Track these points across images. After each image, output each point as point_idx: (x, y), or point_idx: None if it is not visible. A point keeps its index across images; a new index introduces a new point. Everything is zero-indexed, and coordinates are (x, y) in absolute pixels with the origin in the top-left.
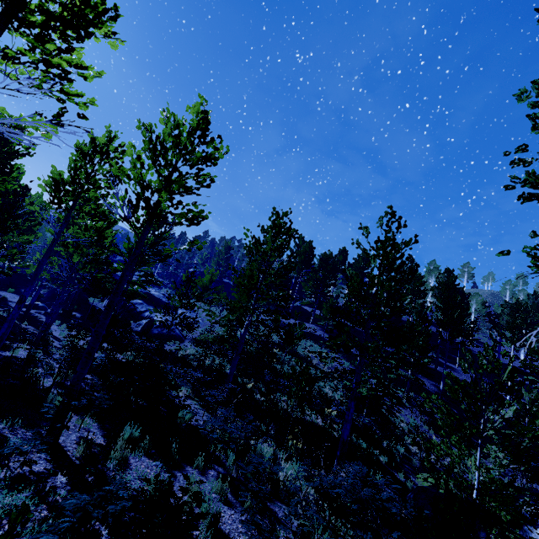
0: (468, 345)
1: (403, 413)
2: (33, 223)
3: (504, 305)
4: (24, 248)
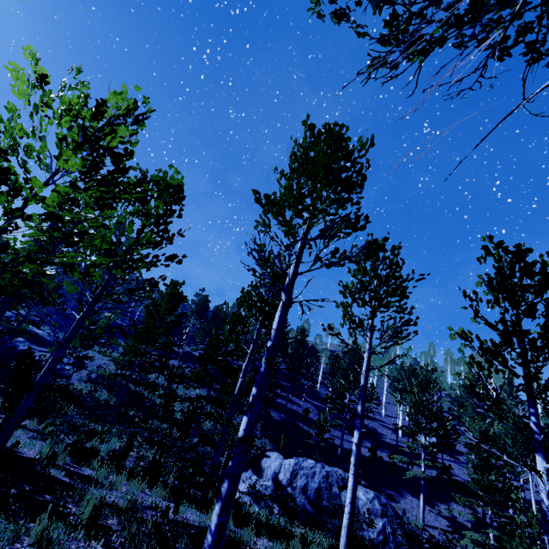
0: (311, 387)
1: None
2: None
3: (329, 357)
4: None
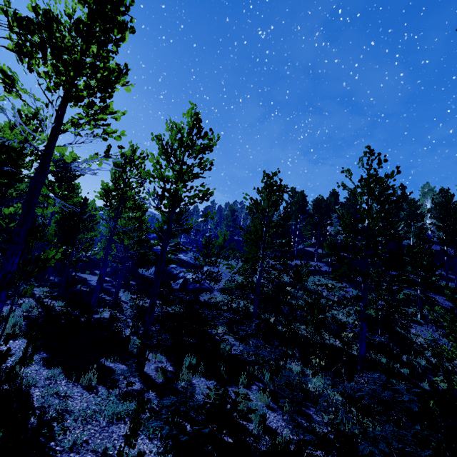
0: None
1: (419, 329)
2: (94, 222)
3: None
4: (93, 241)
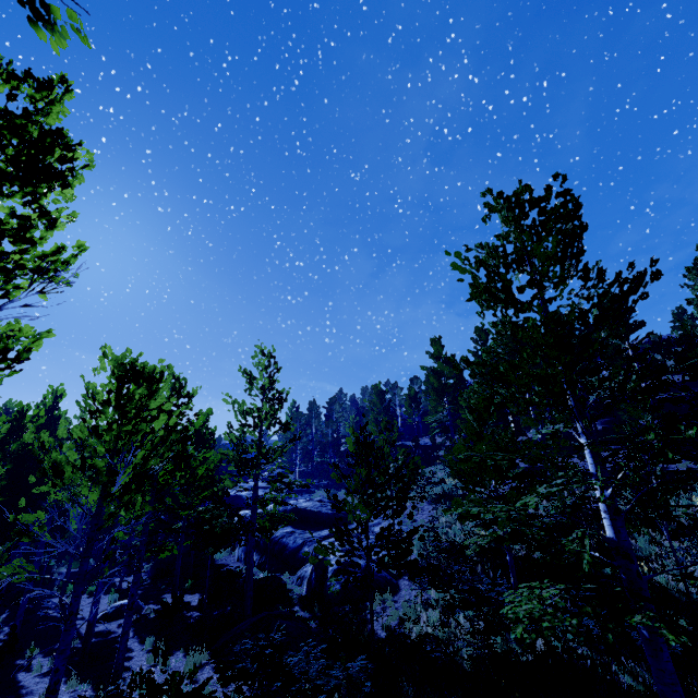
0: None
1: None
2: None
3: None
4: None
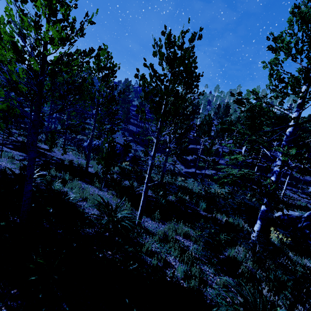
0: None
1: (118, 136)
2: None
3: None
4: None
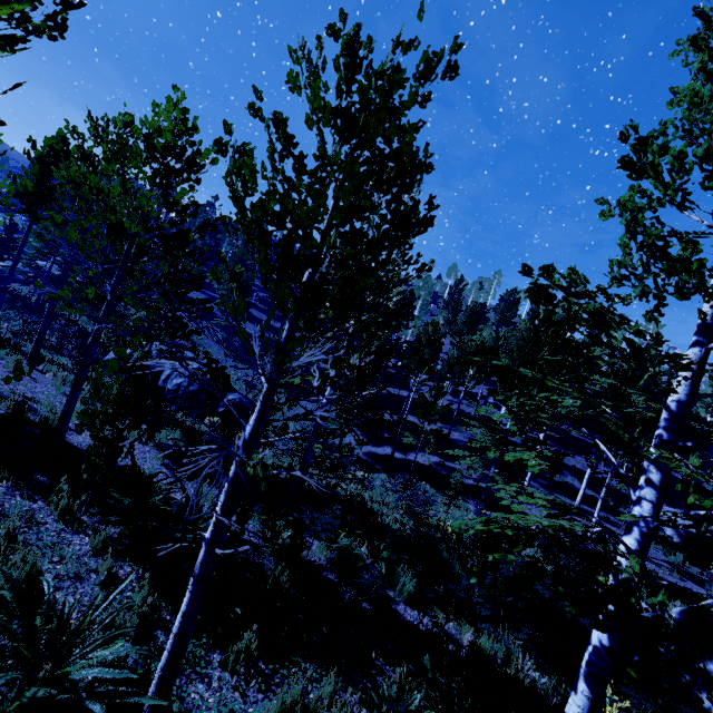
0: None
1: (214, 346)
2: None
3: None
4: None
